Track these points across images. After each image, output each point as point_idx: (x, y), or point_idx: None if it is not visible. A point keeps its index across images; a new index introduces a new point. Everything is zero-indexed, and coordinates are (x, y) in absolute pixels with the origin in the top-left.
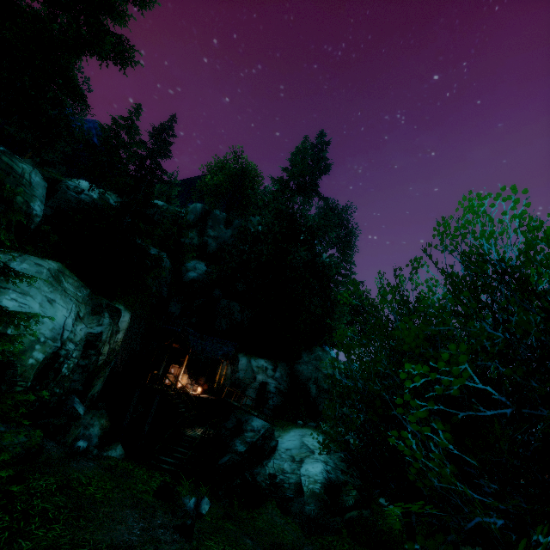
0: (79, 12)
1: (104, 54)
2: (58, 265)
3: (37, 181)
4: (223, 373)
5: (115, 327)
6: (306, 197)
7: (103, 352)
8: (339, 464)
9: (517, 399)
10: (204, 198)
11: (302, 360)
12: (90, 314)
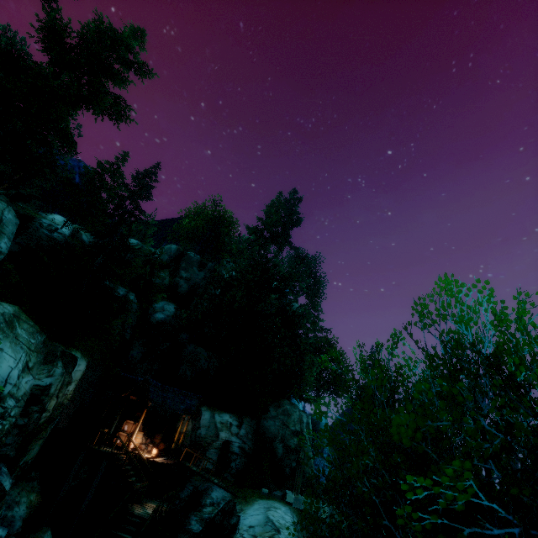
0: (83, 73)
1: (101, 110)
2: (15, 309)
3: (9, 218)
4: (182, 429)
5: (67, 378)
6: (278, 245)
7: (48, 408)
8: None
9: (518, 512)
10: (179, 239)
11: (269, 415)
12: (41, 363)
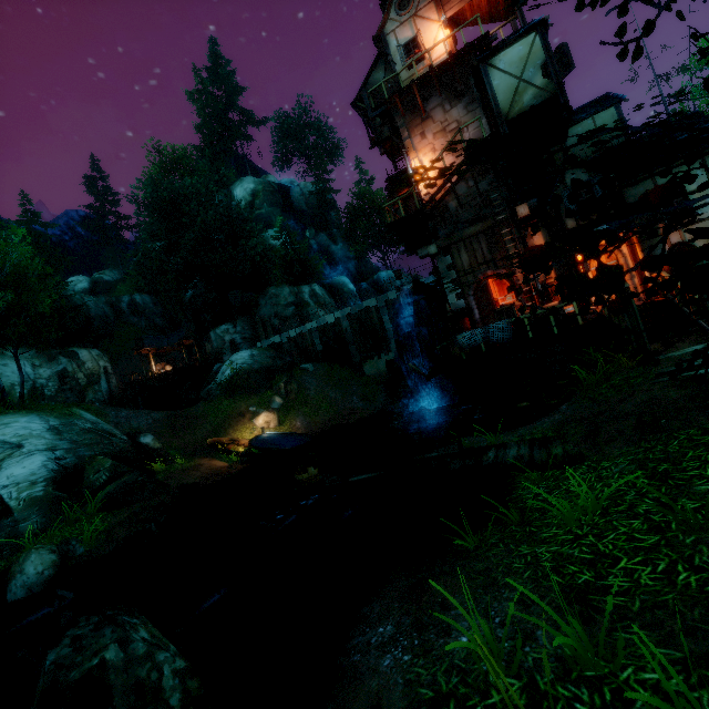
0: None
1: None
2: None
3: None
4: (208, 351)
5: (80, 362)
6: (239, 138)
7: (80, 378)
8: (261, 360)
9: None
10: None
11: (261, 306)
12: (48, 362)
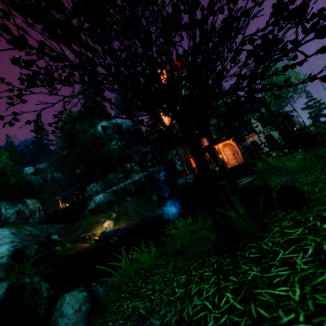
0: None
1: None
2: None
3: None
4: (85, 196)
5: (27, 205)
6: None
7: (27, 212)
8: (108, 198)
9: None
10: None
11: (109, 174)
12: (12, 206)
